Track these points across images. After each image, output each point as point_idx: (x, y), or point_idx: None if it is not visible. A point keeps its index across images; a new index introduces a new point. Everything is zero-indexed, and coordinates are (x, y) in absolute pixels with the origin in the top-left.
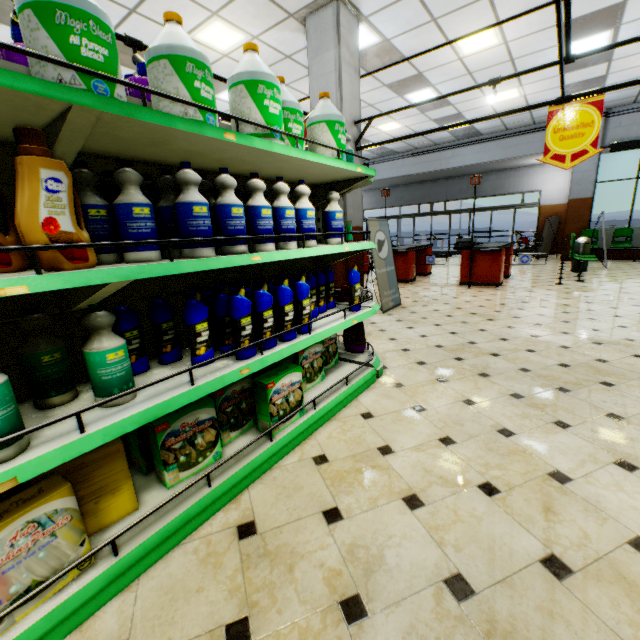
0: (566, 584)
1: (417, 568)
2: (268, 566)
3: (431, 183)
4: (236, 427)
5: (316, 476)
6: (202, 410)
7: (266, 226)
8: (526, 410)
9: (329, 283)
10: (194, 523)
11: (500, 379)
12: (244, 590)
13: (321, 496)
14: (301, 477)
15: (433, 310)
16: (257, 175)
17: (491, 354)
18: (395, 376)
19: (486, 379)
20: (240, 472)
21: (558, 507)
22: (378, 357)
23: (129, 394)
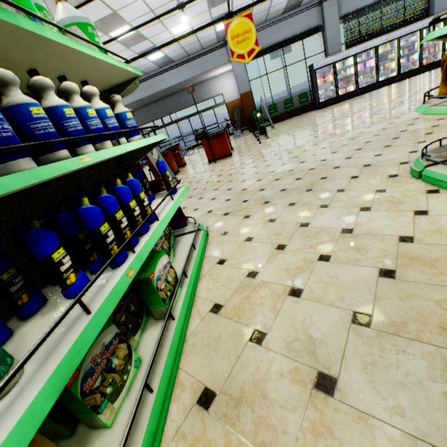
0: (398, 278)
1: (333, 327)
2: (247, 409)
3: (154, 104)
4: (136, 329)
5: (223, 321)
6: (103, 334)
7: (76, 127)
8: (303, 208)
9: (142, 180)
10: (158, 433)
11: (276, 200)
12: (246, 443)
13: (239, 331)
14: (213, 329)
15: (206, 182)
16: (37, 72)
17: (260, 190)
18: (218, 229)
19: (269, 204)
20: (168, 360)
21: (360, 245)
22: (199, 223)
23: (19, 371)
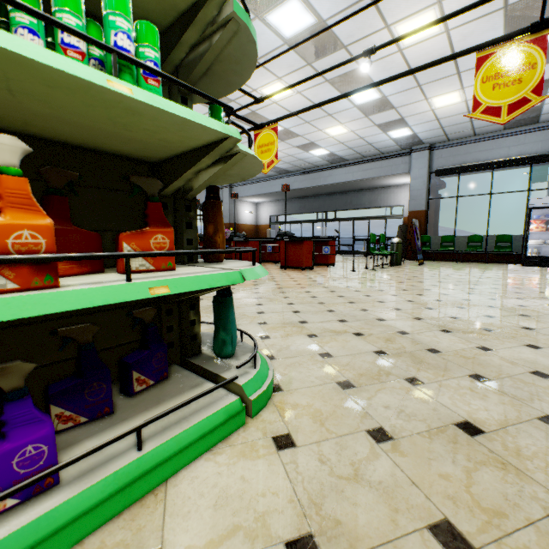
0: None
1: None
2: None
3: (325, 196)
4: None
5: None
6: None
7: None
8: None
9: None
10: None
11: None
12: None
13: None
14: None
15: None
16: None
17: None
18: None
19: None
20: None
21: None
22: None
23: None
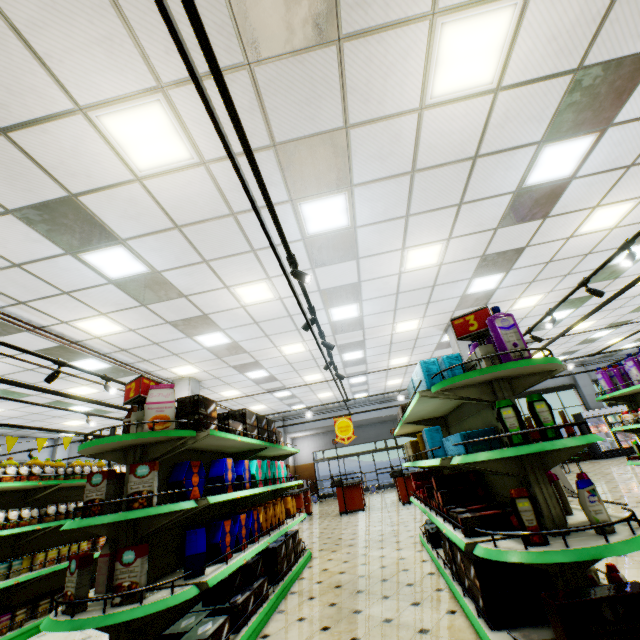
0: None
1: None
2: None
3: (381, 424)
4: None
5: None
6: None
7: None
8: None
9: None
10: None
11: None
12: None
13: None
14: None
15: None
16: None
17: None
18: None
19: None
20: None
21: None
22: None
23: None
